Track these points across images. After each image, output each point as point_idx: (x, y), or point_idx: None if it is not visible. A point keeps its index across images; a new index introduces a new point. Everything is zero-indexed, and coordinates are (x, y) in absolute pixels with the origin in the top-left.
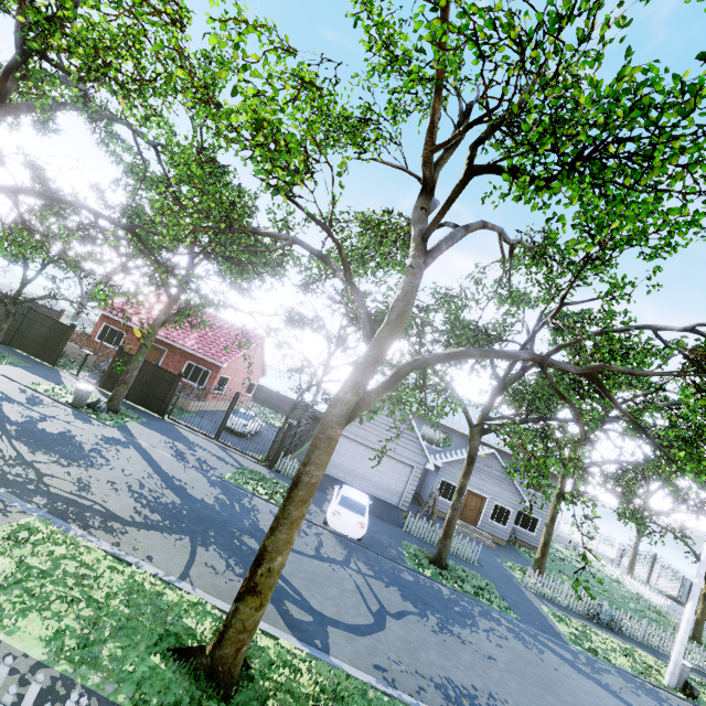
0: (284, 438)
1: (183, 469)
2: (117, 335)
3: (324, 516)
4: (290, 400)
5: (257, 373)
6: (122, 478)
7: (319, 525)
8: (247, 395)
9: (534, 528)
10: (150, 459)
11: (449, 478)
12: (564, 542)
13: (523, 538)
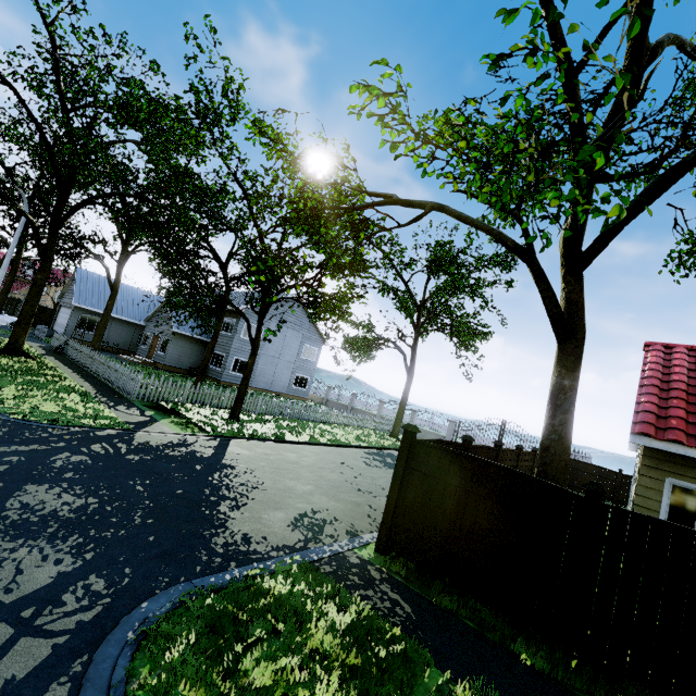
0: None
1: None
2: None
3: None
4: None
5: None
6: None
7: None
8: None
9: (221, 364)
10: None
11: (148, 331)
12: (388, 424)
13: (213, 375)
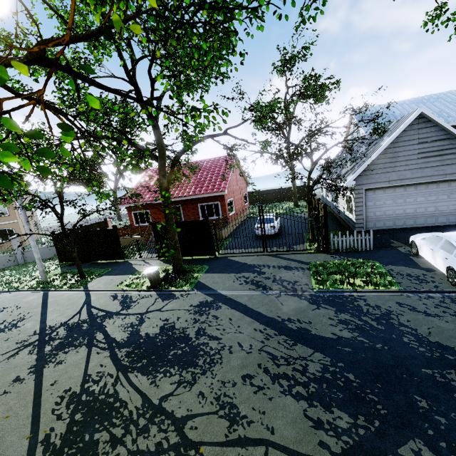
0: (325, 221)
1: (277, 301)
2: (145, 215)
3: (438, 275)
4: (271, 191)
5: (243, 185)
6: (249, 359)
7: (455, 291)
8: (246, 204)
9: None
10: (245, 309)
11: None
12: None
13: None
